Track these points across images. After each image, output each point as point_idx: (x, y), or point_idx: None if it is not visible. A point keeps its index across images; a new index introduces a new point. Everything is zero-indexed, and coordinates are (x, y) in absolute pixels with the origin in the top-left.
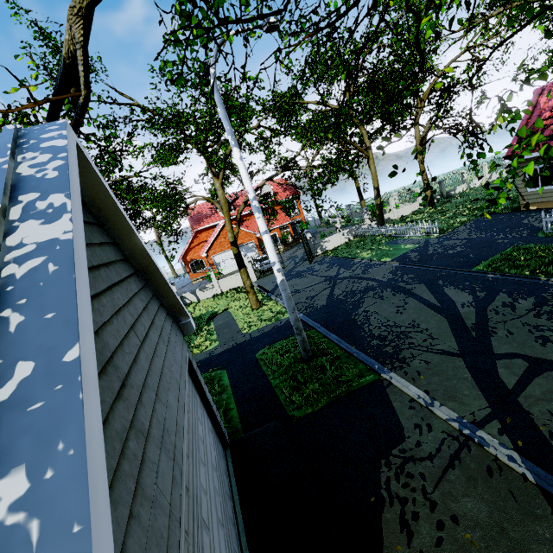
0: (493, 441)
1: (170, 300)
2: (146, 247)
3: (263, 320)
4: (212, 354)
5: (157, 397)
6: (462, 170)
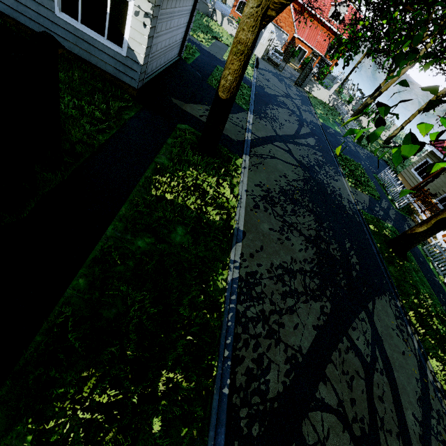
0: (250, 135)
1: None
2: None
3: None
4: (200, 45)
5: None
6: None
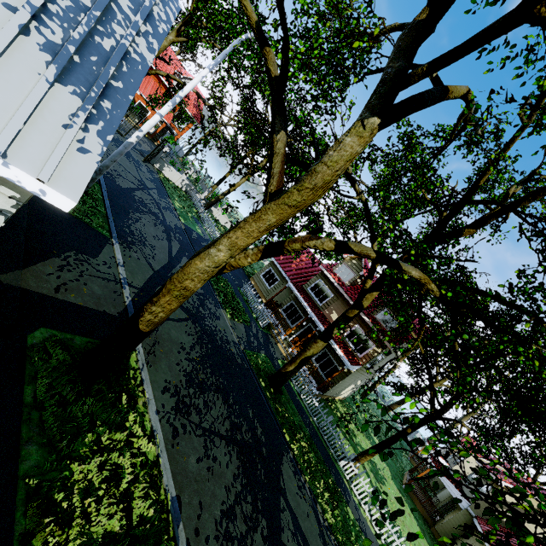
0: (128, 291)
1: None
2: None
3: None
4: None
5: None
6: None
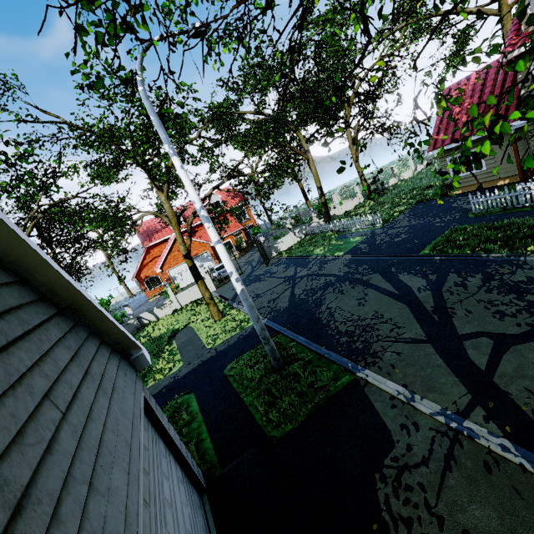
0: (482, 430)
1: (114, 334)
2: (70, 279)
3: (227, 331)
4: (176, 377)
5: (92, 488)
6: (390, 165)
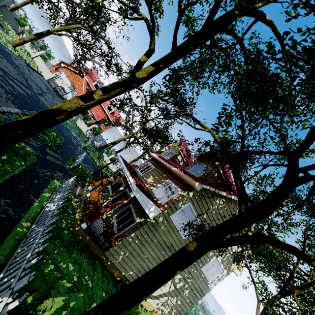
0: None
1: None
2: None
3: None
4: None
5: None
6: None
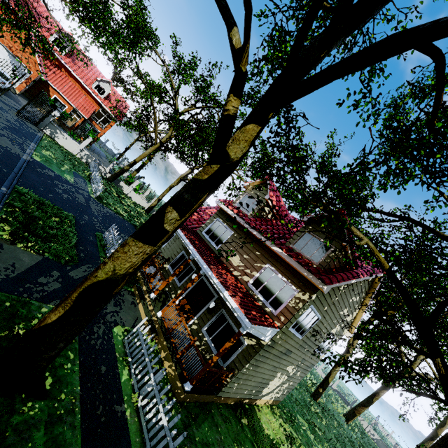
0: None
1: None
2: None
3: None
4: None
5: None
6: None
